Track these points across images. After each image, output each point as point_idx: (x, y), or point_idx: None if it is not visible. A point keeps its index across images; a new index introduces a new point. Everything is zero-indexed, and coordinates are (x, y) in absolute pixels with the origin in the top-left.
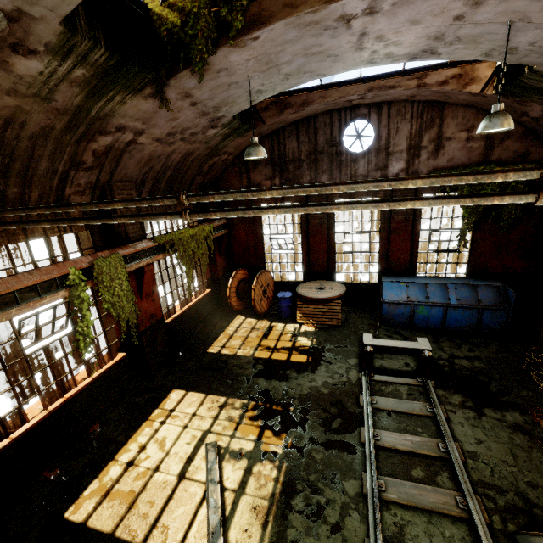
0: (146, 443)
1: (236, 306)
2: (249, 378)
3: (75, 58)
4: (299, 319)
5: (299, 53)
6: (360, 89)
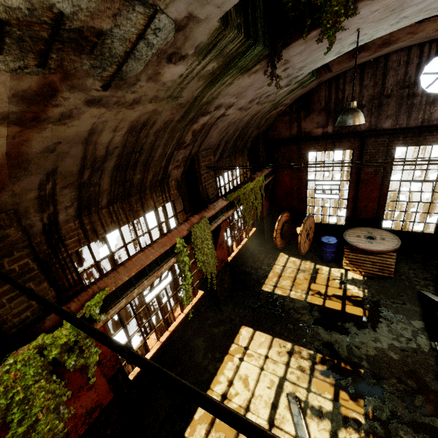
0: (232, 378)
1: (279, 245)
2: (308, 326)
3: (213, 53)
4: (345, 265)
5: None
6: None
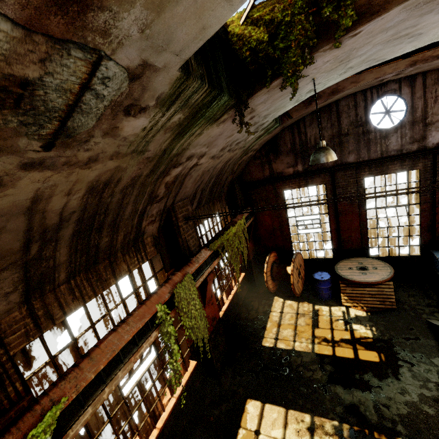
0: None
1: (272, 288)
2: (323, 386)
3: (178, 104)
4: (345, 302)
5: (382, 41)
6: (399, 66)
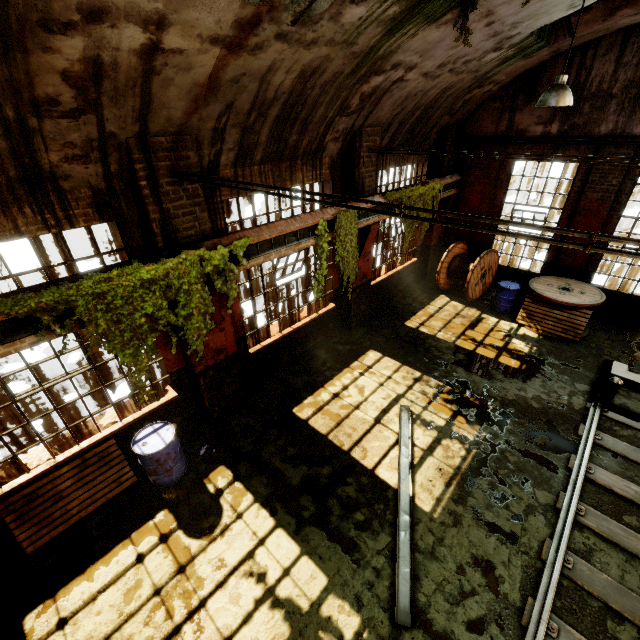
0: (348, 385)
1: (442, 284)
2: (447, 364)
3: None
4: (520, 319)
5: None
6: None
